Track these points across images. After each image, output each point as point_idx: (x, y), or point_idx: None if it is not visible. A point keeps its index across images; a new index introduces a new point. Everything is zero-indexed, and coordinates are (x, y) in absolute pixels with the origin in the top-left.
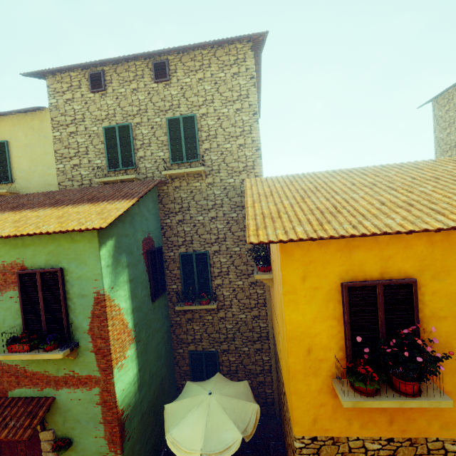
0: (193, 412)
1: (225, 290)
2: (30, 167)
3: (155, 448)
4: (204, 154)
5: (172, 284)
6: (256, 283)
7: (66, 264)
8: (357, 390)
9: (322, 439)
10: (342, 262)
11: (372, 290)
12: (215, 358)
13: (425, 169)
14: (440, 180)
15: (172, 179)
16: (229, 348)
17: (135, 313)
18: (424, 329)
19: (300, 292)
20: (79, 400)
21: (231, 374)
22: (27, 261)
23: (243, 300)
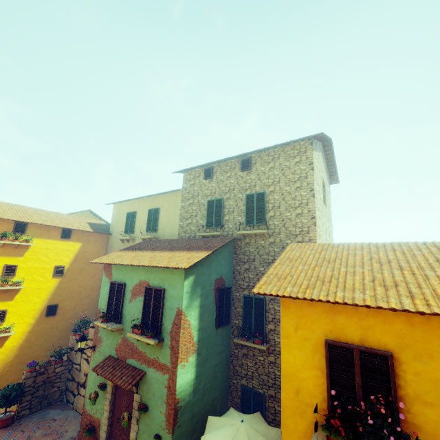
0: (224, 429)
1: (276, 336)
2: (167, 223)
3: None
4: (269, 219)
5: (235, 319)
6: None
7: (167, 287)
8: (329, 439)
9: None
10: (327, 322)
11: (351, 352)
12: (262, 400)
13: None
14: None
15: (245, 236)
16: (276, 395)
17: (200, 331)
18: (397, 404)
19: (293, 339)
20: (157, 379)
21: (275, 424)
22: (151, 281)
23: None
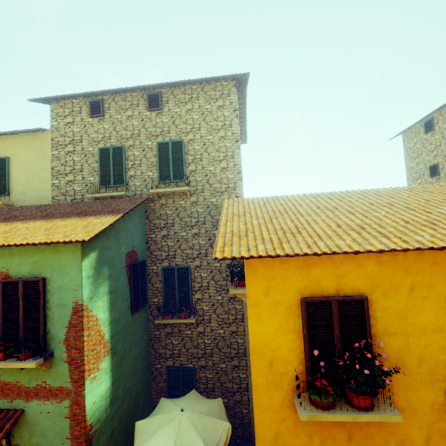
0: (163, 430)
1: (205, 304)
2: (28, 181)
3: None
4: (189, 175)
5: (153, 297)
6: (234, 299)
7: (49, 274)
8: (314, 403)
9: None
10: (301, 278)
11: (328, 305)
12: (192, 375)
13: (384, 196)
14: (394, 206)
15: (159, 196)
16: (207, 364)
17: (112, 324)
18: (375, 344)
19: (263, 306)
20: (48, 412)
21: (207, 392)
22: (12, 270)
23: (222, 315)
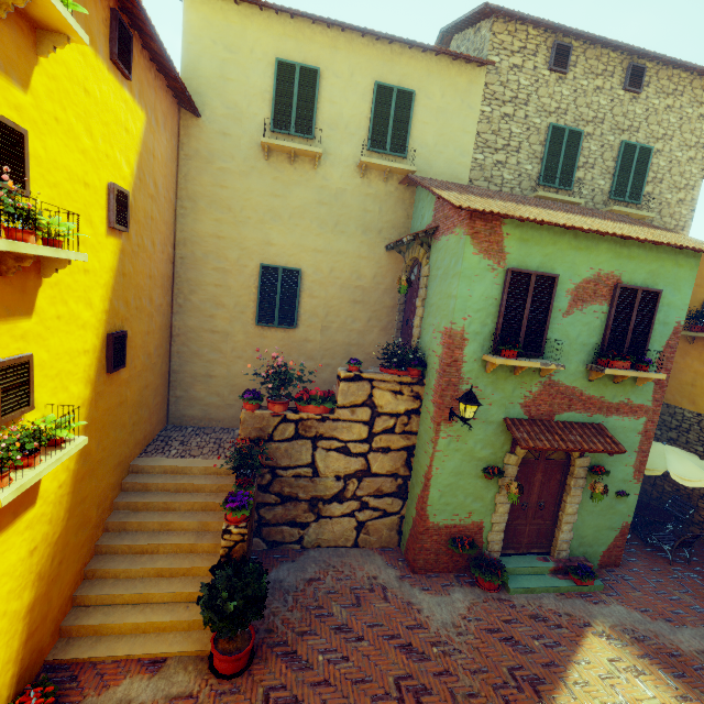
0: (669, 456)
1: None
2: (437, 143)
3: None
4: (643, 198)
5: None
6: None
7: (661, 288)
8: None
9: None
10: None
11: None
12: None
13: None
14: None
15: None
16: None
17: None
18: None
19: None
20: (623, 428)
21: None
22: (625, 276)
23: None
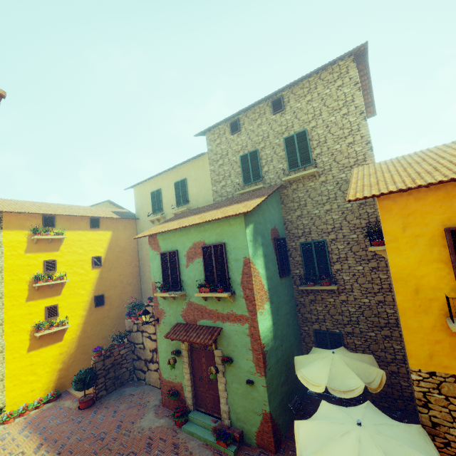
0: (318, 361)
1: (345, 274)
2: (198, 192)
3: (288, 396)
4: (316, 158)
5: (295, 269)
6: (377, 268)
7: (227, 240)
8: None
9: (441, 376)
10: (443, 211)
11: None
12: (339, 339)
13: None
14: None
15: (290, 183)
16: (354, 331)
17: (268, 280)
18: None
19: (401, 240)
20: (236, 331)
21: None
22: (206, 240)
23: (364, 284)
